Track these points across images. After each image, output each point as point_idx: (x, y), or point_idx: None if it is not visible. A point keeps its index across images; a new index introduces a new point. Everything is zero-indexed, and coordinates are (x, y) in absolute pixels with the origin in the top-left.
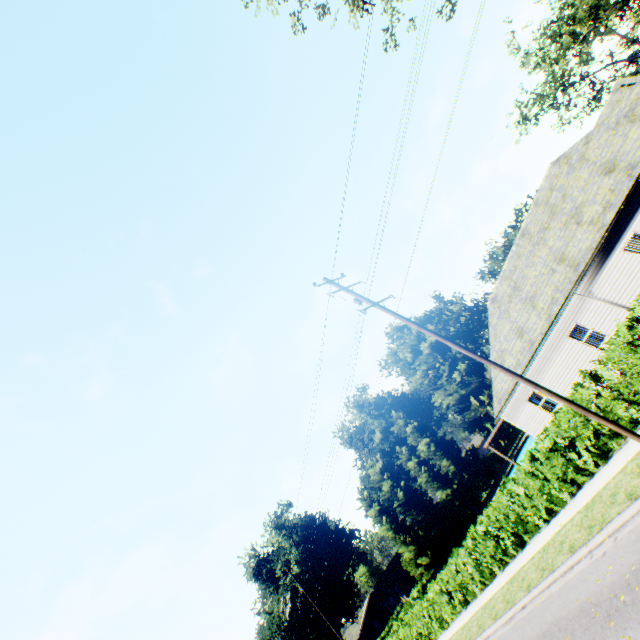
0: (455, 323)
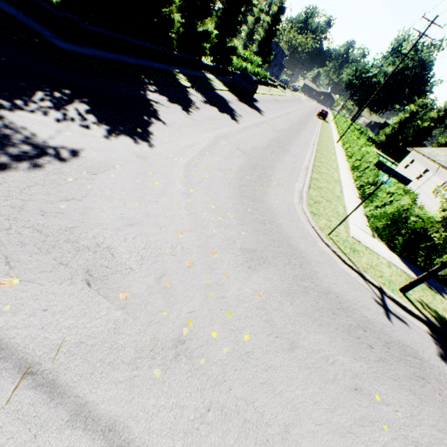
0: None
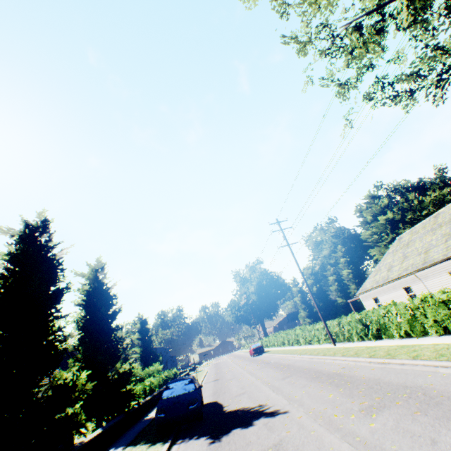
0: (413, 214)
